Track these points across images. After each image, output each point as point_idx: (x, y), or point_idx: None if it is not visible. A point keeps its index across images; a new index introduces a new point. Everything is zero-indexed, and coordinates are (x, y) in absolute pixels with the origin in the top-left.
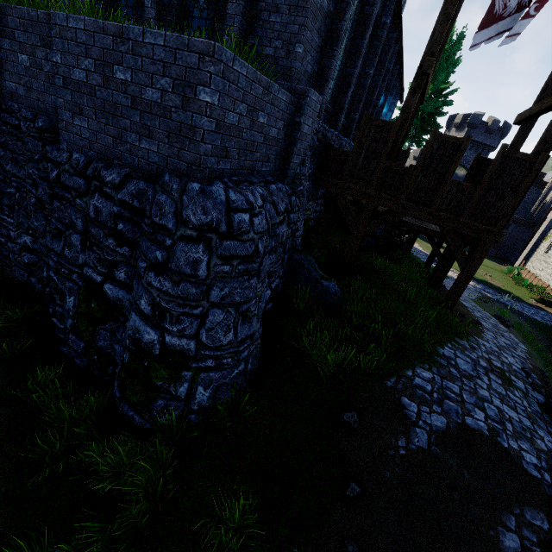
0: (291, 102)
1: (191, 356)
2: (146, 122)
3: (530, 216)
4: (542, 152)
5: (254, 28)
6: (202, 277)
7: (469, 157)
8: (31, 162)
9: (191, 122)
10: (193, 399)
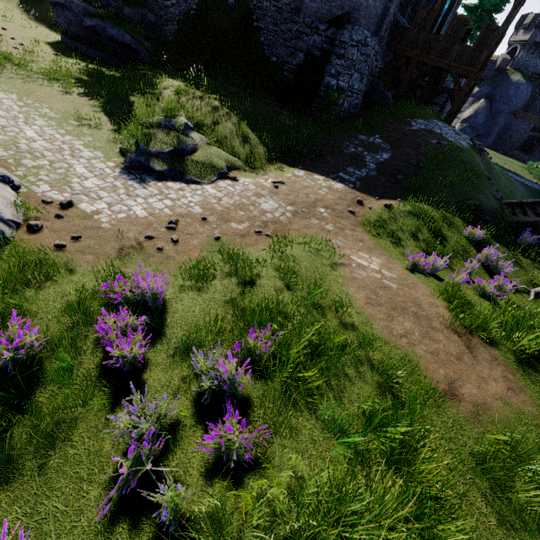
0: None
1: (345, 90)
2: (342, 4)
3: None
4: (504, 25)
5: None
6: (354, 60)
7: (529, 62)
8: (284, 24)
9: (360, 3)
10: (343, 106)
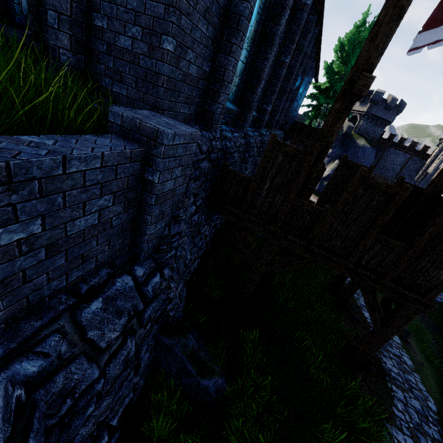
0: (127, 157)
1: None
2: None
3: (414, 183)
4: None
5: (98, 1)
6: None
7: (369, 129)
8: None
9: None
10: None
